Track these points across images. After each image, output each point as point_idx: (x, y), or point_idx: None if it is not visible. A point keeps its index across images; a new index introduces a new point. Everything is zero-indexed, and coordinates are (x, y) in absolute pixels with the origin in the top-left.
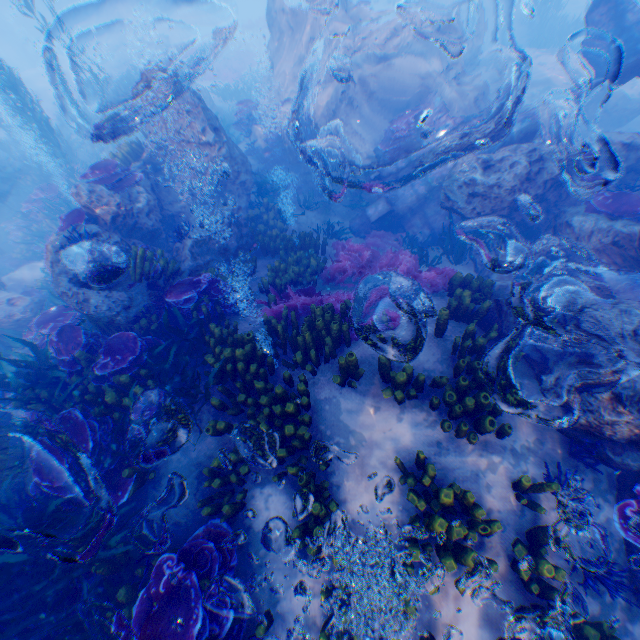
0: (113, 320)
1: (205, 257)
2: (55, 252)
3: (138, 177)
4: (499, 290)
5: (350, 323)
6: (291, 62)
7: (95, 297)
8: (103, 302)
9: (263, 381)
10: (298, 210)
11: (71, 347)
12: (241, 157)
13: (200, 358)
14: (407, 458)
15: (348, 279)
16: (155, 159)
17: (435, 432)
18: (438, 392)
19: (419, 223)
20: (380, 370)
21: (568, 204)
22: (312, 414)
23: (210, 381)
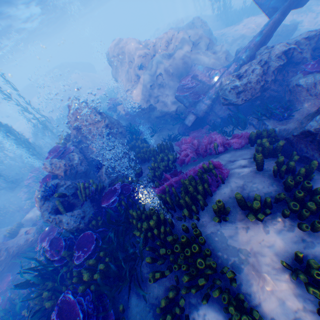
0: (77, 226)
1: (114, 174)
2: (39, 200)
3: (71, 148)
4: (281, 132)
5: (206, 181)
6: (124, 74)
7: (64, 217)
8: (69, 218)
9: (171, 236)
10: (151, 135)
11: (58, 251)
12: (116, 121)
13: (129, 232)
14: (287, 258)
15: (191, 158)
16: (77, 137)
17: (296, 233)
18: (282, 205)
19: (213, 118)
20: (238, 203)
21: (290, 77)
22: (209, 246)
23: (140, 246)
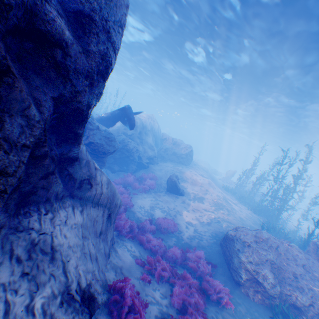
0: None
1: None
2: None
3: None
4: None
5: None
6: None
7: None
8: None
9: None
10: None
11: None
12: None
13: None
14: None
15: None
16: None
17: None
18: None
19: None
20: None
21: None
22: None
23: None
